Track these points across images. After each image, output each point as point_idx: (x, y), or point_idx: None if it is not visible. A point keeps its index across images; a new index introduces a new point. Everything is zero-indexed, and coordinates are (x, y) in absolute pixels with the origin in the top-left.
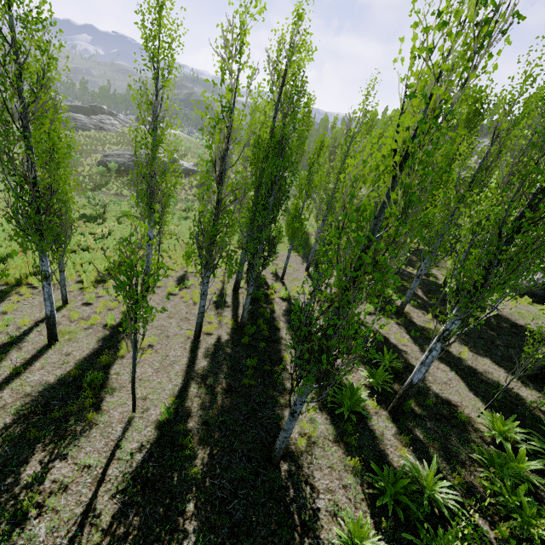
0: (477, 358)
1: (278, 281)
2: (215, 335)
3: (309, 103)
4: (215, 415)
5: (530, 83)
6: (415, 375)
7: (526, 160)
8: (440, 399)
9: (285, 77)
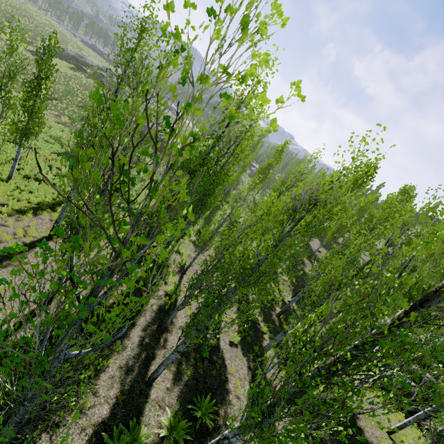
0: None
1: (179, 274)
2: None
3: (285, 145)
4: None
5: (430, 215)
6: None
7: (341, 316)
8: None
9: (229, 121)
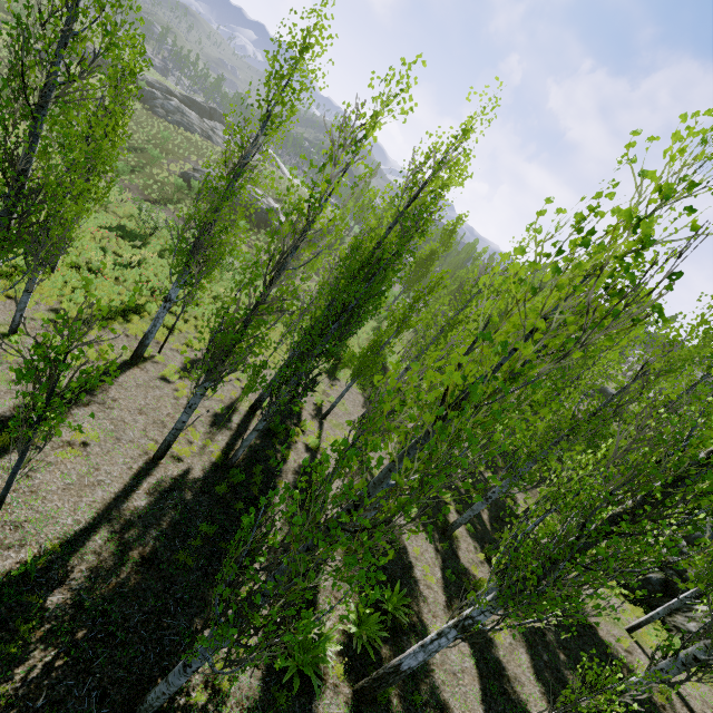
0: (513, 651)
1: (317, 419)
2: (186, 464)
3: (458, 221)
4: (101, 595)
5: (704, 332)
6: (408, 659)
7: (648, 450)
8: (435, 699)
9: (421, 190)
